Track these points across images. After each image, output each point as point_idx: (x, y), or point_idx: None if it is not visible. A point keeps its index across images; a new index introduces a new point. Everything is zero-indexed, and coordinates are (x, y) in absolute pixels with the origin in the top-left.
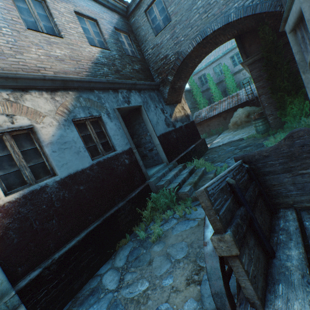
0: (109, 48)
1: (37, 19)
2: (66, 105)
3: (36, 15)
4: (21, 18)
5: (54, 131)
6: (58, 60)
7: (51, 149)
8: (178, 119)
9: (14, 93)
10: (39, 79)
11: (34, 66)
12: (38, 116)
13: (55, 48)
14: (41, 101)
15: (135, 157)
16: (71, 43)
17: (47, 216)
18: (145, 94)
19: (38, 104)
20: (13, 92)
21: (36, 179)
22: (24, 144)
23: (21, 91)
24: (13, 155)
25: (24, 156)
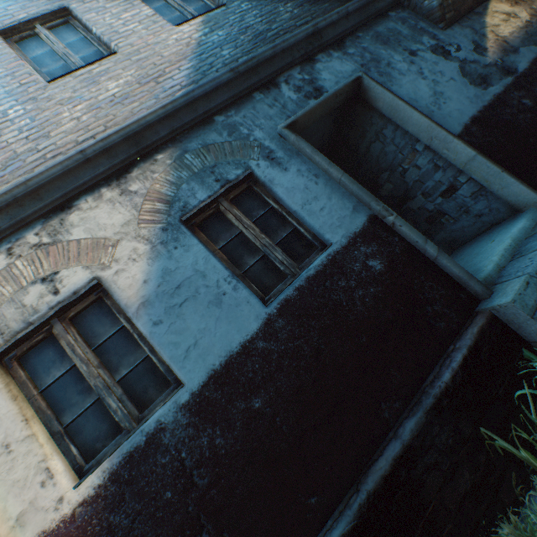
0: (222, 3)
1: (66, 56)
2: (157, 192)
3: (62, 49)
4: (37, 73)
5: (145, 271)
6: (116, 104)
7: (149, 319)
8: (514, 42)
9: (48, 225)
10: (78, 167)
11: (73, 146)
12: (103, 252)
13: (106, 83)
14: (103, 212)
15: (401, 237)
16: (134, 52)
17: (183, 525)
18: (360, 43)
19: (97, 224)
20: (46, 224)
21: (142, 410)
22: (98, 329)
23: (60, 213)
24: (78, 366)
25: (104, 359)
